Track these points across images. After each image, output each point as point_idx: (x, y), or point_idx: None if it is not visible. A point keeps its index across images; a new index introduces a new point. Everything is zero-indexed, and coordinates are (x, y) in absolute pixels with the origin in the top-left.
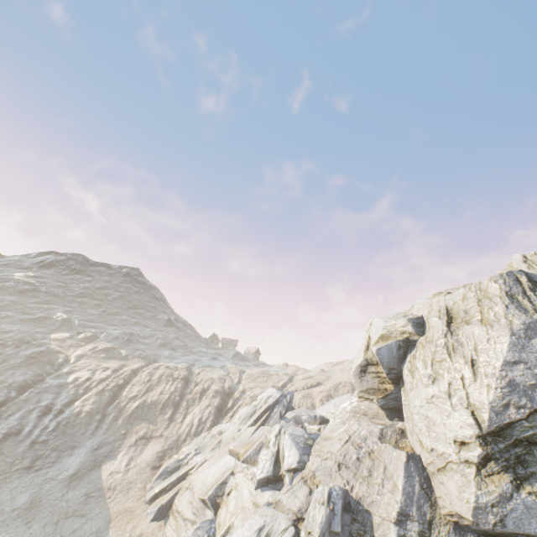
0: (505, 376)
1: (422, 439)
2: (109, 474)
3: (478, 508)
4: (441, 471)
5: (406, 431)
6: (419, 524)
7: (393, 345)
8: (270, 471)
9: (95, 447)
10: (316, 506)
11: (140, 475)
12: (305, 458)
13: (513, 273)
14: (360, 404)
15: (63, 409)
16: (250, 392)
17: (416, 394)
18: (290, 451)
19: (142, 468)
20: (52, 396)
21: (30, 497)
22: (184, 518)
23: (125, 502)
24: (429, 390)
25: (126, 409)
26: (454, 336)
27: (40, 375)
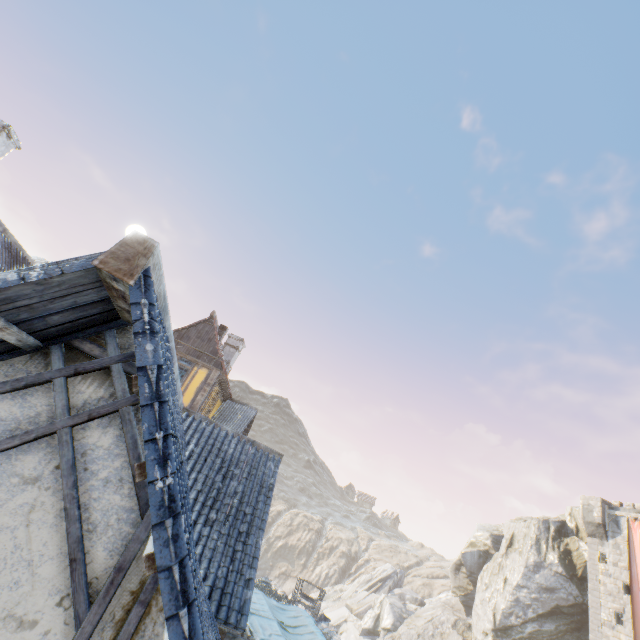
0: (515, 593)
1: (473, 630)
2: None
3: None
4: None
5: (471, 625)
6: None
7: (475, 552)
8: (371, 625)
9: None
10: None
11: None
12: (397, 624)
13: (548, 521)
14: (452, 598)
15: None
16: (373, 562)
17: (477, 596)
18: (388, 615)
19: None
20: None
21: None
22: None
23: None
24: (483, 594)
25: (273, 545)
26: (506, 557)
27: None
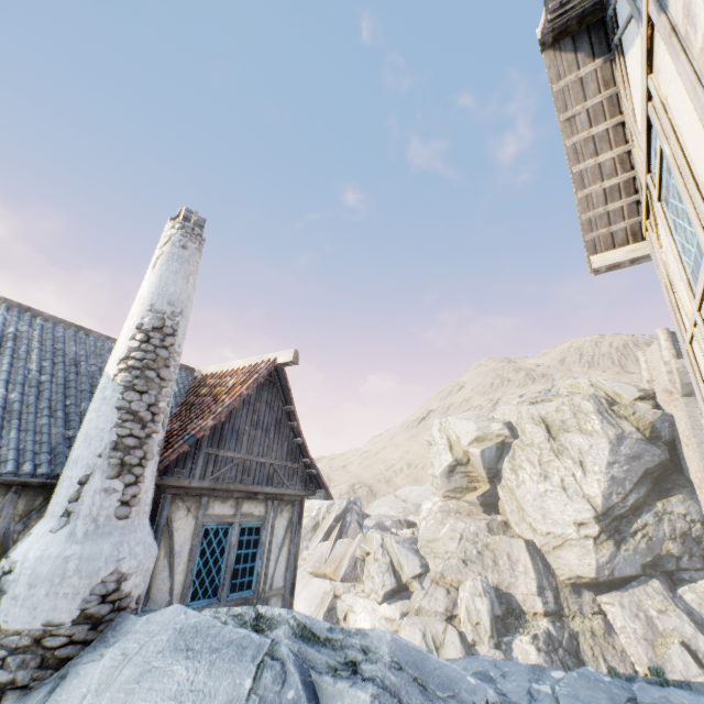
0: (608, 472)
1: (537, 526)
2: None
3: (599, 567)
4: (557, 548)
5: (510, 522)
6: (552, 591)
7: (493, 447)
8: (394, 583)
9: None
10: (476, 599)
11: None
12: (425, 562)
13: (595, 395)
14: (447, 504)
15: None
16: None
17: (526, 490)
18: (408, 558)
19: None
20: None
21: None
22: None
23: None
24: (541, 486)
25: None
26: (557, 441)
27: None
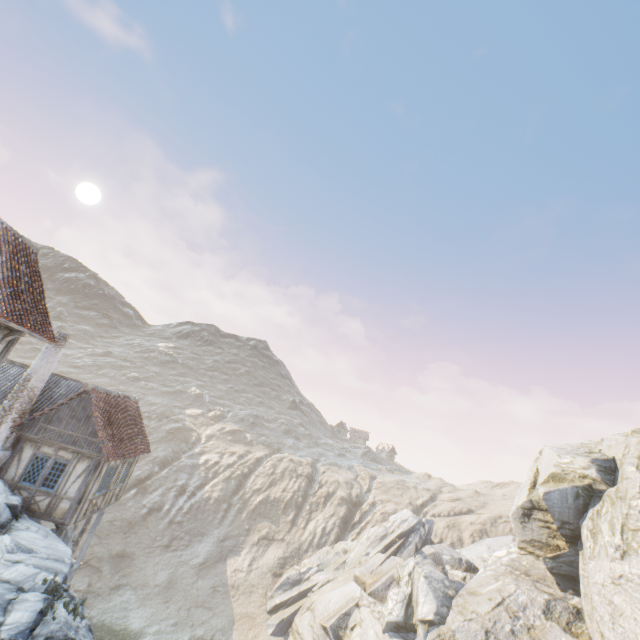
0: None
1: (603, 630)
2: (233, 570)
3: None
4: None
5: (583, 613)
6: None
7: (567, 491)
8: (400, 616)
9: (221, 538)
10: None
11: (261, 579)
12: (444, 611)
13: None
14: (521, 558)
15: (195, 491)
16: (381, 506)
17: (597, 567)
18: (425, 598)
19: (263, 572)
20: (186, 476)
21: (168, 576)
22: None
23: (247, 605)
24: (615, 566)
25: (250, 502)
26: None
27: (177, 452)
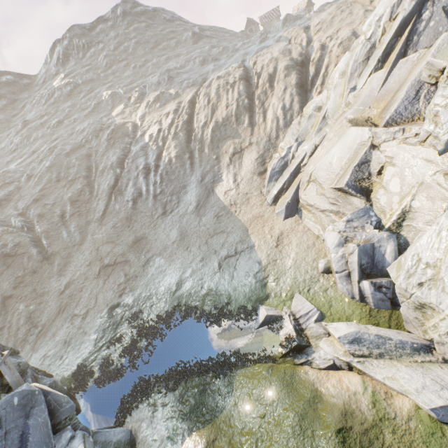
0: None
1: None
2: (224, 194)
3: None
4: None
5: None
6: None
7: None
8: None
9: (200, 180)
10: None
11: (251, 185)
12: None
13: None
14: None
15: (157, 164)
16: (334, 41)
17: None
18: None
19: (249, 179)
20: (143, 159)
21: (178, 231)
22: (321, 211)
23: (250, 211)
24: None
25: (205, 139)
26: None
27: (125, 148)
